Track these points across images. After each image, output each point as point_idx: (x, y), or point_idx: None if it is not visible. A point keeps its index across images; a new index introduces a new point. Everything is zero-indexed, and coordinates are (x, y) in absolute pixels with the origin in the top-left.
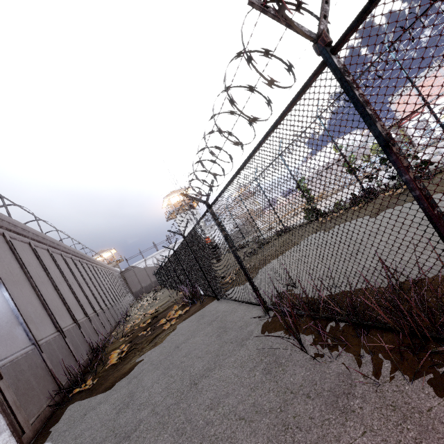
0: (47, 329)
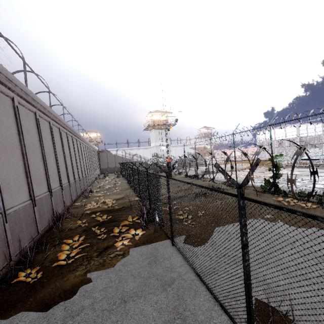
0: (21, 196)
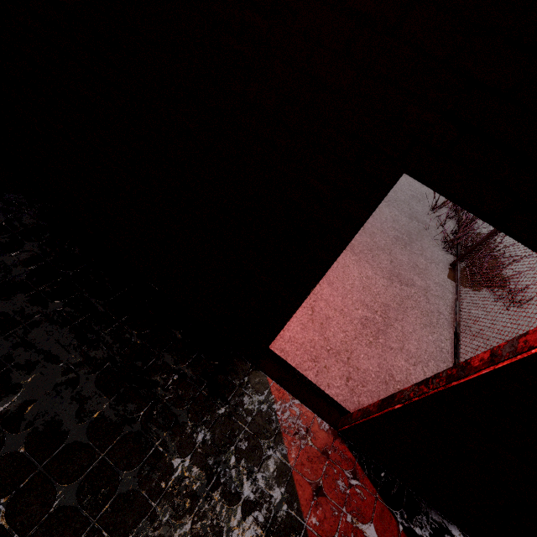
0: None
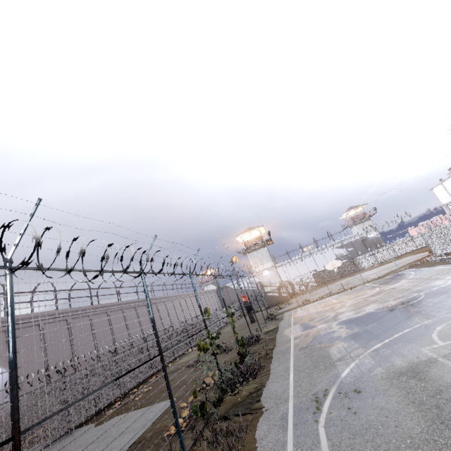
0: None
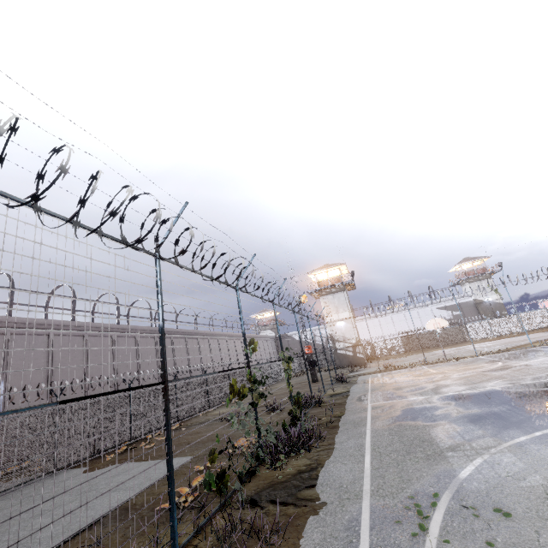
0: None
